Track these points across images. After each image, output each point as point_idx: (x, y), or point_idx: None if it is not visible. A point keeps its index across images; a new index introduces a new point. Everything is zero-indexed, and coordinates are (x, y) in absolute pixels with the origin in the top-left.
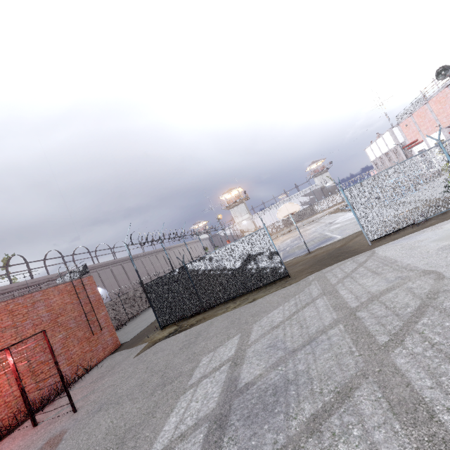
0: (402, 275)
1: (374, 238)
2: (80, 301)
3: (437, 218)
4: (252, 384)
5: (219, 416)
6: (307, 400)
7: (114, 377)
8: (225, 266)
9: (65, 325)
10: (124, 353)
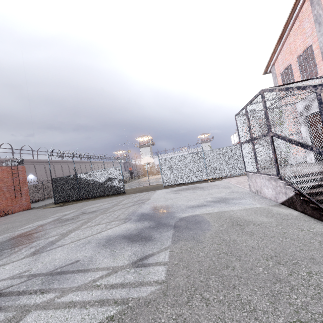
0: (144, 199)
1: (166, 185)
2: (13, 178)
3: (193, 183)
4: (63, 219)
5: (44, 224)
6: (70, 221)
7: (18, 217)
8: (96, 180)
9: (0, 188)
10: (30, 210)
